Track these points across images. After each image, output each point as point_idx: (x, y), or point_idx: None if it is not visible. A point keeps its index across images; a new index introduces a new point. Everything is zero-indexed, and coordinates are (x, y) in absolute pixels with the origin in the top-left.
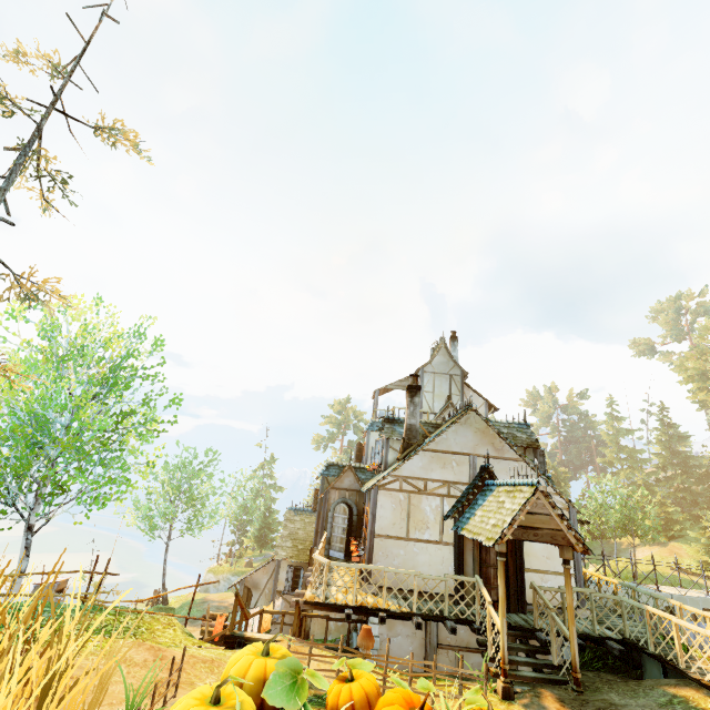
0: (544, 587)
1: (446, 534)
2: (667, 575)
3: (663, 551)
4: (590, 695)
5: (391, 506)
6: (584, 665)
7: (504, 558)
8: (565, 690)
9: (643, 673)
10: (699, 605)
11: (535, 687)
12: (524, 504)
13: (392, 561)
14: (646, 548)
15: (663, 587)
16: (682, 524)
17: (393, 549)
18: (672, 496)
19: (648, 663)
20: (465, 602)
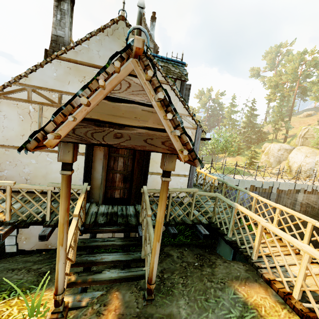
0: (154, 190)
1: (82, 146)
2: (233, 168)
3: (233, 159)
4: (160, 303)
5: (17, 117)
6: (178, 233)
7: (68, 171)
8: (138, 293)
9: (217, 247)
10: (250, 183)
11: (111, 288)
12: (96, 76)
13: (22, 169)
14: (227, 158)
15: (235, 176)
16: (243, 149)
17: (22, 159)
18: (243, 139)
19: (223, 243)
20: (92, 200)
